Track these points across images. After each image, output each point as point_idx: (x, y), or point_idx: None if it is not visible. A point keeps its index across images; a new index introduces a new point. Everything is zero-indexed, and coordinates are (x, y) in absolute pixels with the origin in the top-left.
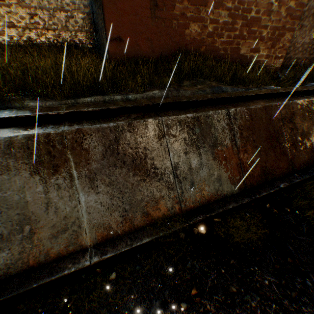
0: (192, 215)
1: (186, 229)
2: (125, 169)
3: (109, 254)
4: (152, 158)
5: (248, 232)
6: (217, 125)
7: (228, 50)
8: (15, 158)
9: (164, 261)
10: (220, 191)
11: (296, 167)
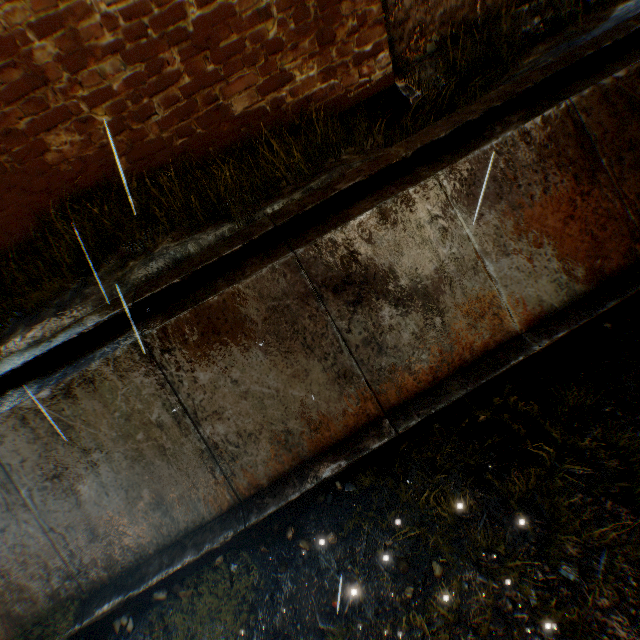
0: (100, 599)
1: (91, 629)
2: None
3: None
4: None
5: (210, 622)
6: (120, 388)
7: (194, 128)
8: None
9: None
10: (167, 526)
11: (393, 396)
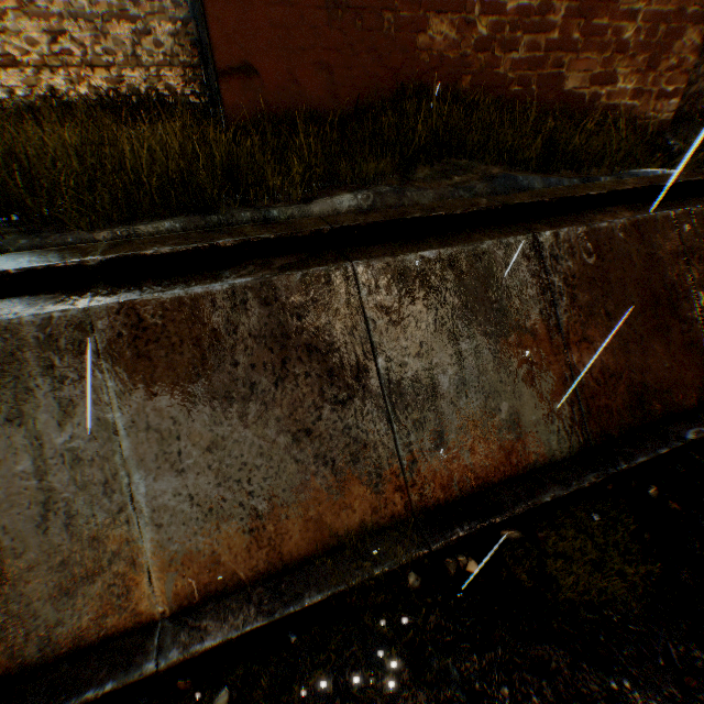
0: (441, 524)
1: (424, 563)
2: (255, 405)
3: (209, 640)
4: (329, 373)
5: (599, 570)
6: (504, 278)
7: (532, 83)
8: None
9: (363, 655)
10: (516, 455)
11: None
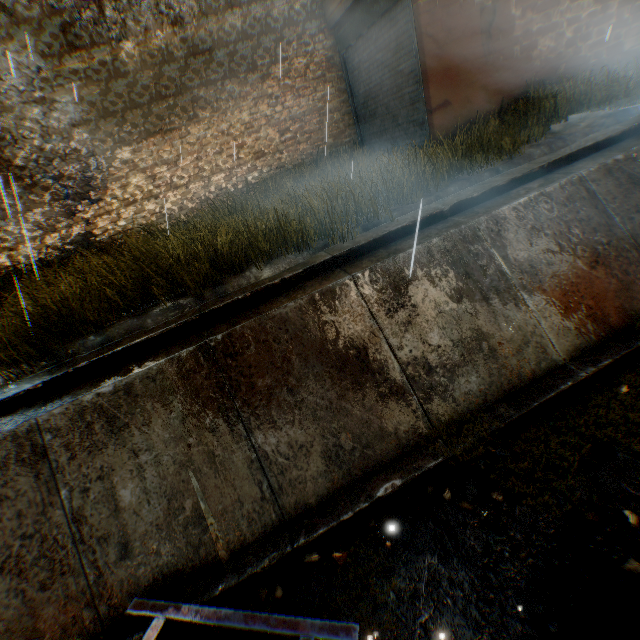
0: None
1: None
2: (563, 253)
3: (603, 361)
4: (592, 230)
5: None
6: None
7: (601, 55)
8: (439, 265)
9: None
10: None
11: None
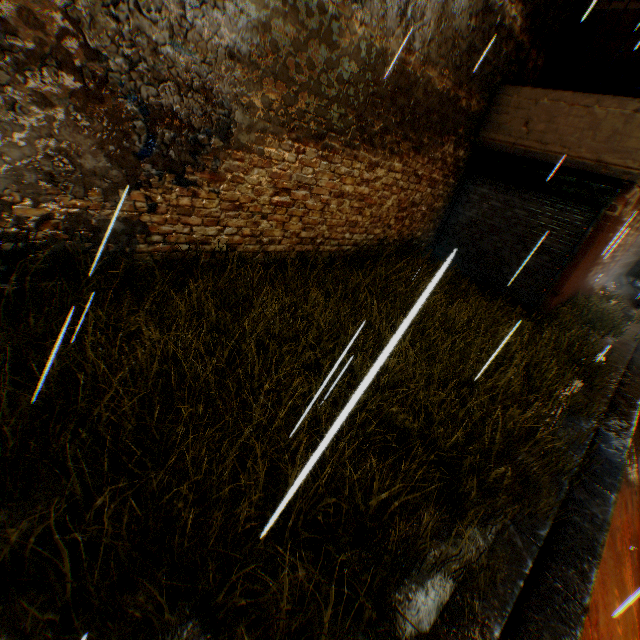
0: None
1: None
2: None
3: None
4: None
5: None
6: None
7: (589, 285)
8: (628, 482)
9: None
10: None
11: None
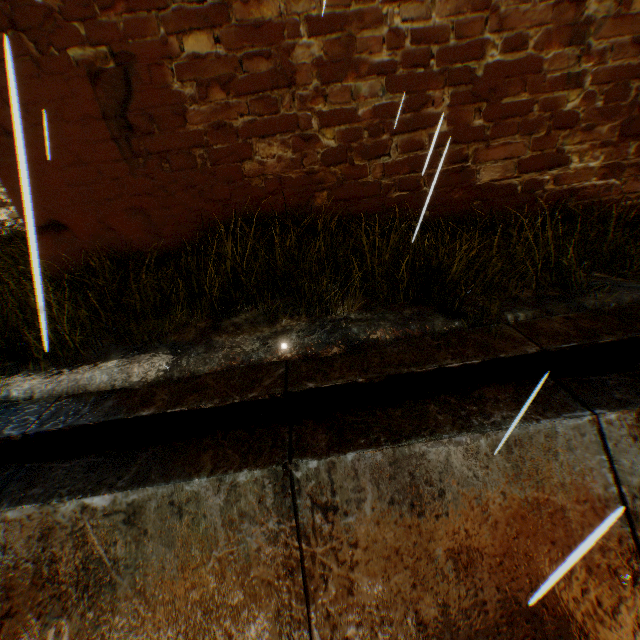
0: None
1: None
2: None
3: None
4: None
5: None
6: (218, 544)
7: (421, 184)
8: None
9: None
10: None
11: None
